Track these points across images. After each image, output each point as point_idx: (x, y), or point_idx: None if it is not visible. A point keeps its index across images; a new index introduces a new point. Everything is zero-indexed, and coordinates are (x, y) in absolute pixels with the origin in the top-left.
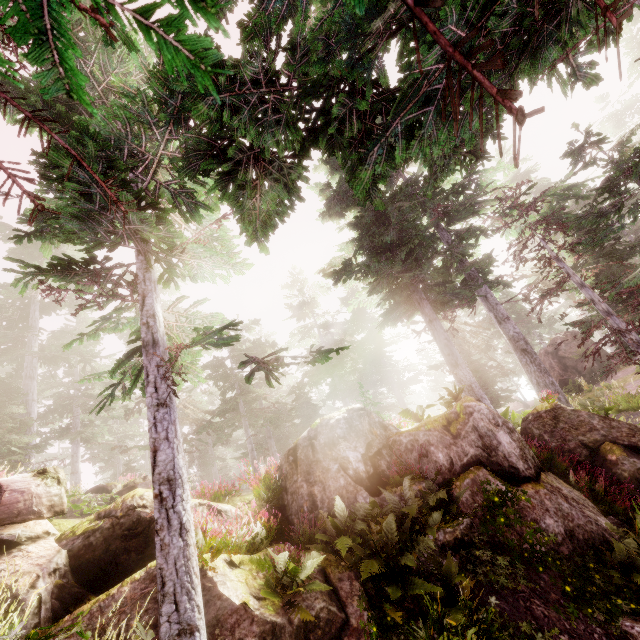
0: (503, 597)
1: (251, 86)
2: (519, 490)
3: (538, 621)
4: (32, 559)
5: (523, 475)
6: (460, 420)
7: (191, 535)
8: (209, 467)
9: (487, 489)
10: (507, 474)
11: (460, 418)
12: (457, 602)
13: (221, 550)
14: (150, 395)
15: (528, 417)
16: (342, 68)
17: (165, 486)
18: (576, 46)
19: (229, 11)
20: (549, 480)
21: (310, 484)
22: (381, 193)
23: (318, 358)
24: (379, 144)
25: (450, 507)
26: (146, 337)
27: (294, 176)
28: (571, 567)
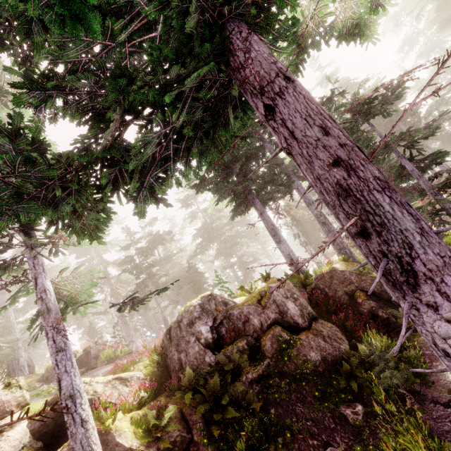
0: (281, 405)
1: (37, 188)
2: (297, 337)
3: (297, 416)
4: (10, 441)
5: (301, 327)
6: (267, 296)
7: (90, 422)
8: (147, 314)
9: (279, 340)
10: (292, 327)
11: (267, 295)
12: (255, 414)
13: (116, 418)
14: (51, 346)
15: (317, 277)
16: (101, 153)
17: (69, 400)
18: (249, 119)
19: (37, 66)
20: (317, 326)
21: (179, 352)
22: (166, 199)
23: (160, 291)
24: (142, 192)
25: (257, 355)
26: (42, 307)
27: (100, 207)
28: (322, 379)
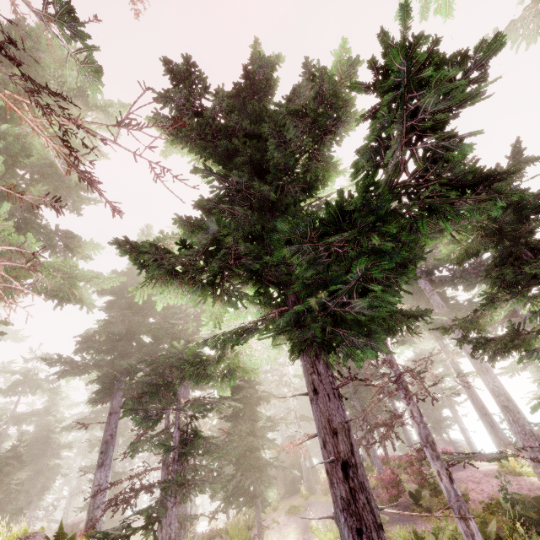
0: None
1: None
2: None
3: None
4: None
5: None
6: None
7: None
8: None
9: None
10: None
11: None
12: None
13: None
14: None
15: None
16: None
17: None
18: None
19: None
20: None
21: None
22: None
23: None
24: None
25: None
26: None
27: None
28: None
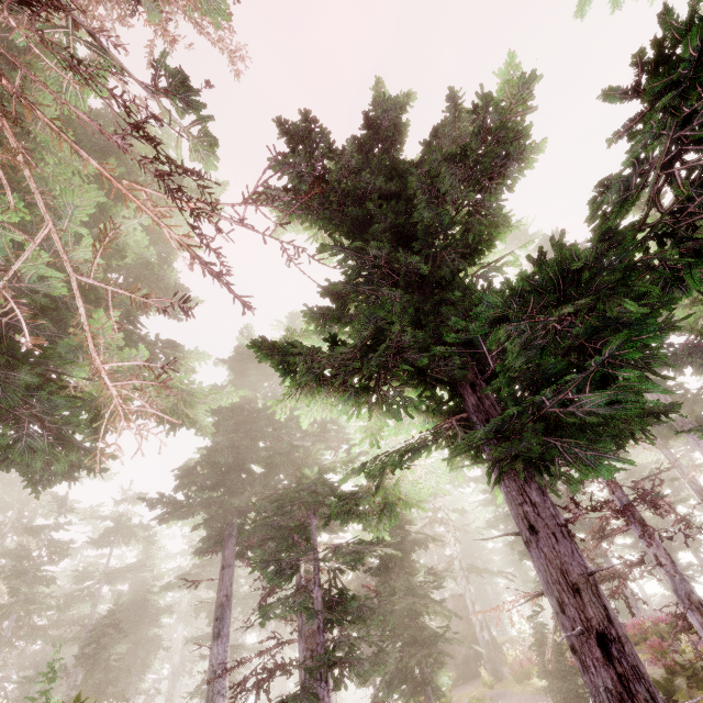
0: None
1: None
2: None
3: None
4: None
5: None
6: None
7: None
8: None
9: None
10: None
11: None
12: None
13: None
14: None
15: None
16: None
17: None
18: None
19: None
20: None
21: None
22: None
23: None
24: None
25: None
26: None
27: None
28: None
